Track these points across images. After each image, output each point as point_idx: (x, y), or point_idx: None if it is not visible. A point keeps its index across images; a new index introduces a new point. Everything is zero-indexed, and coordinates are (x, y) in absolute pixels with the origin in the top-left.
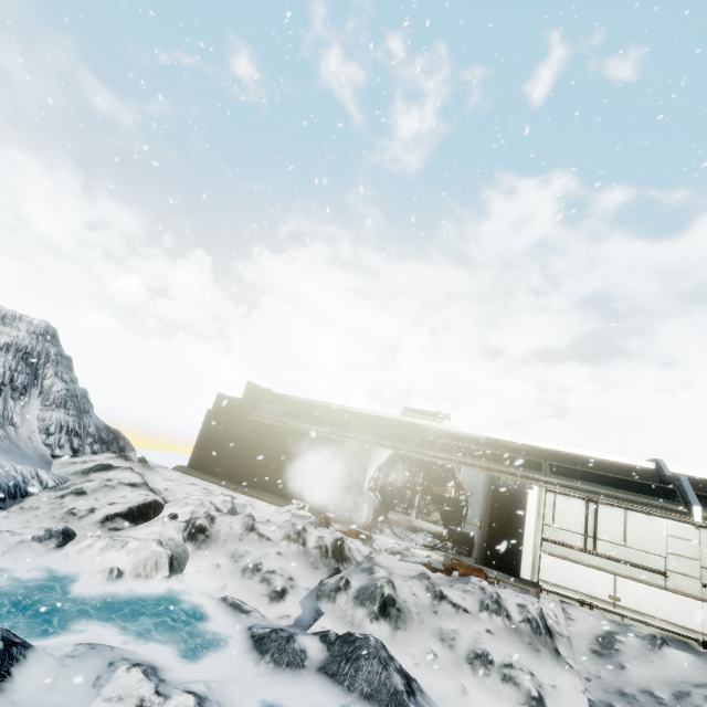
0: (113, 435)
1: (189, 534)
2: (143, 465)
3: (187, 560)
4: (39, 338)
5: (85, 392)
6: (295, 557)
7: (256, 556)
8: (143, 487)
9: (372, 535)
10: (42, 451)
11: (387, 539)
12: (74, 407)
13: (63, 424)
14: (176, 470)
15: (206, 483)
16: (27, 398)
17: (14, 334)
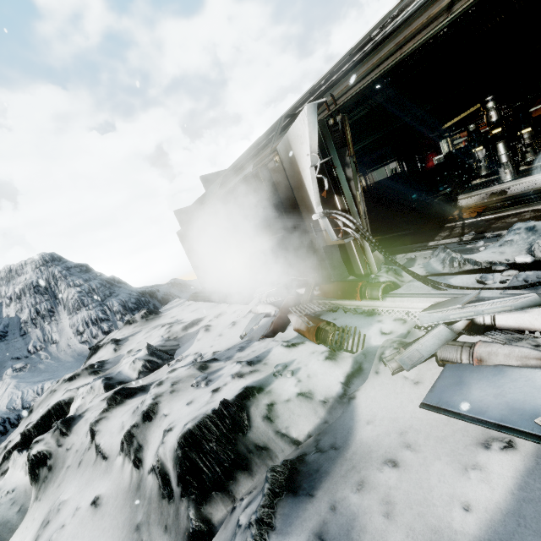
0: (144, 298)
1: (30, 473)
2: (146, 320)
3: (13, 532)
4: (41, 269)
5: (107, 280)
6: (118, 507)
7: (60, 521)
8: (82, 375)
9: (372, 304)
10: (80, 350)
11: (405, 304)
12: (93, 300)
13: (87, 320)
14: (189, 300)
15: (200, 306)
16: (57, 317)
17: (24, 279)
